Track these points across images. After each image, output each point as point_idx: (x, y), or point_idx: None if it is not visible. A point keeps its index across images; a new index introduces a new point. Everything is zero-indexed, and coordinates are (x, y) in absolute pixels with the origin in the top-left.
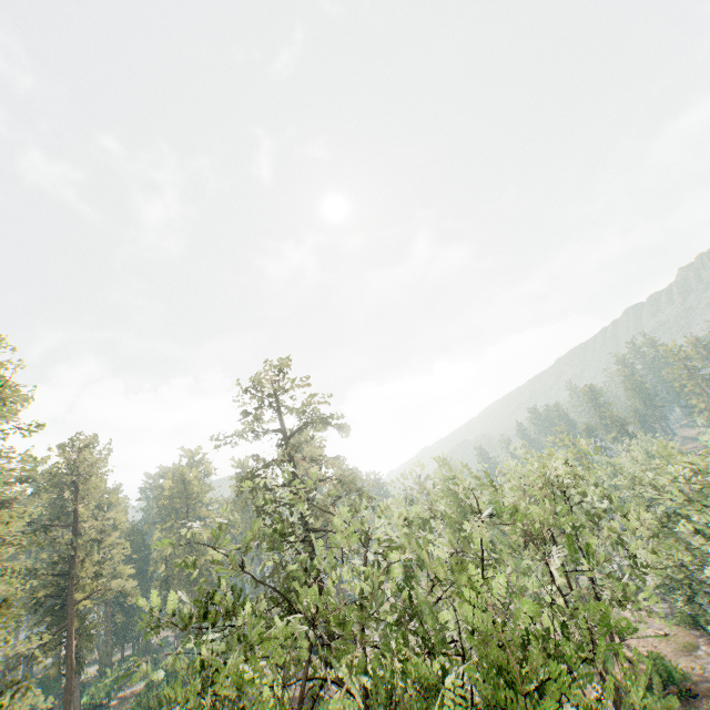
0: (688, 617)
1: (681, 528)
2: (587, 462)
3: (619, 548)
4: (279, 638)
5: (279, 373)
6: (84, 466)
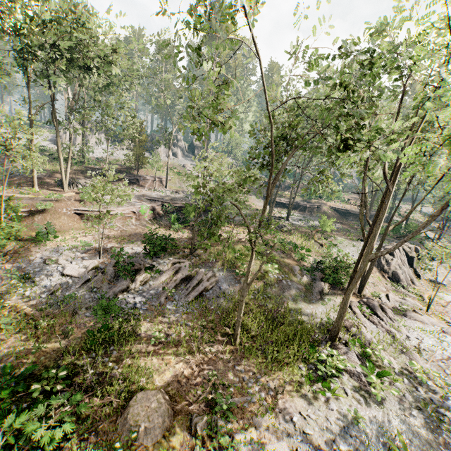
0: None
1: None
2: None
3: None
4: None
5: None
6: None
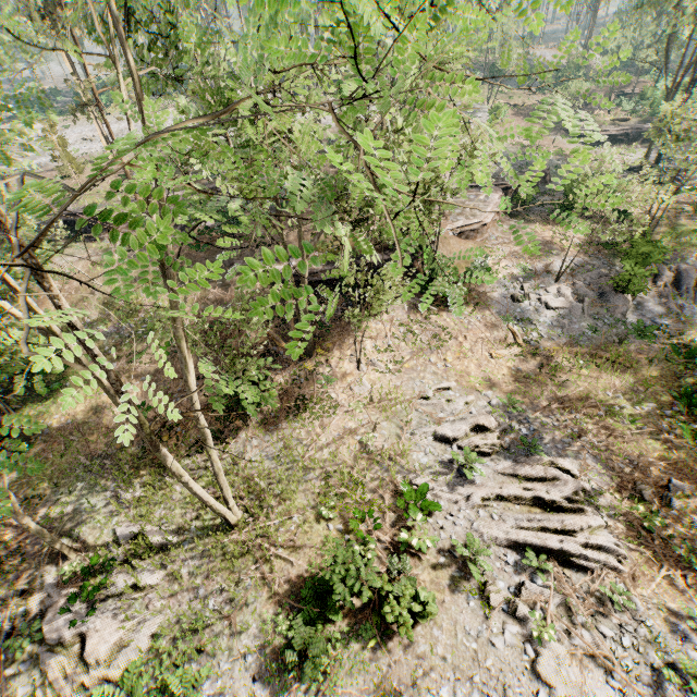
0: None
1: None
2: None
3: None
4: None
5: None
6: None
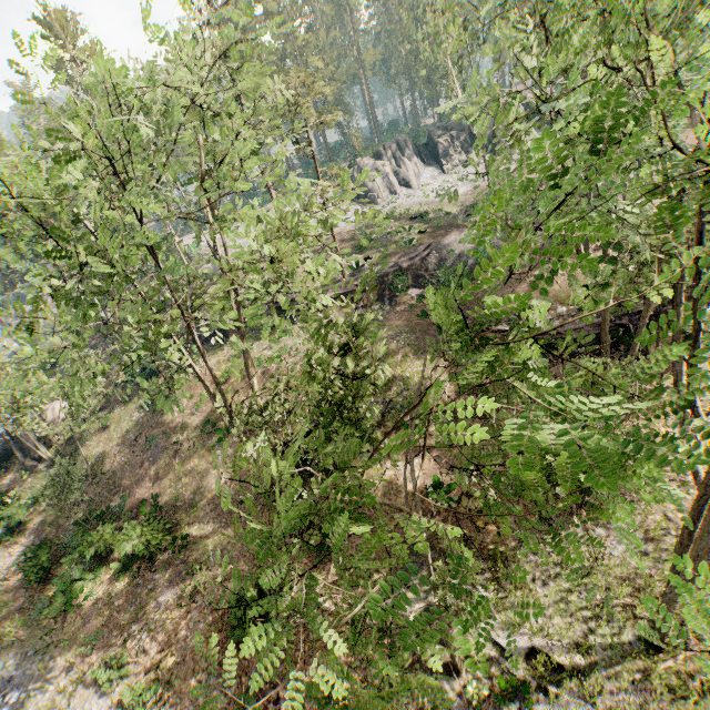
0: None
1: None
2: None
3: None
4: None
5: None
6: None
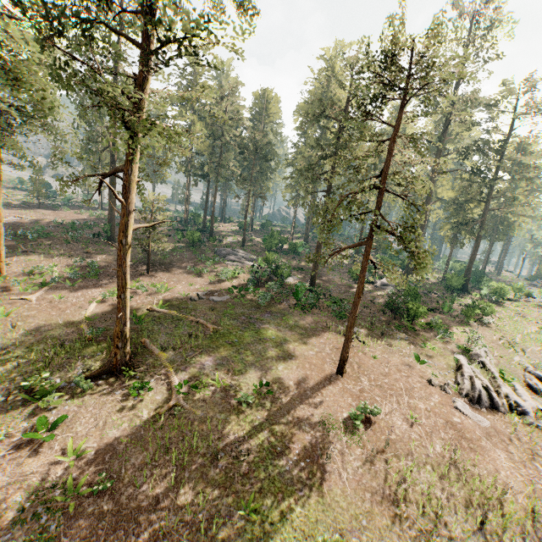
0: None
1: None
2: None
3: None
4: None
5: None
6: None
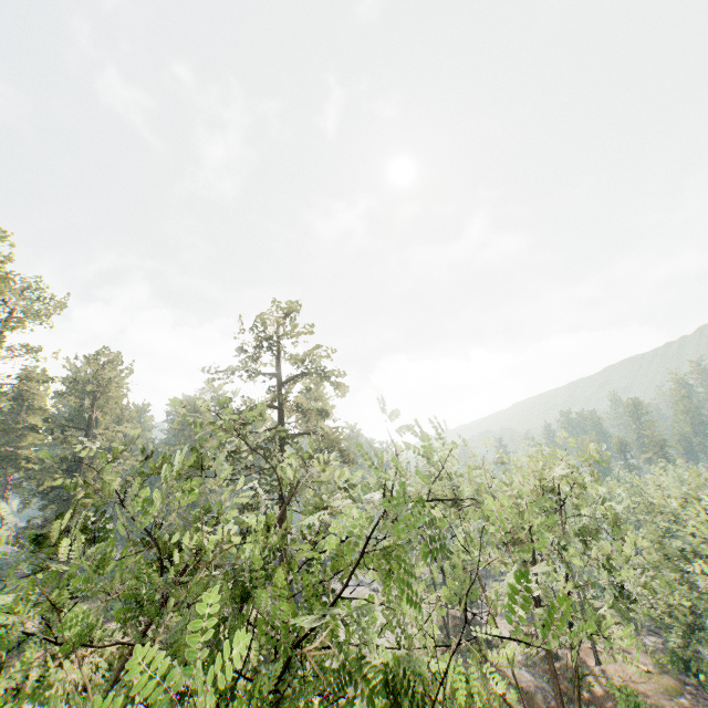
0: (680, 660)
1: (695, 570)
2: (599, 473)
3: (607, 576)
4: (153, 583)
5: (285, 317)
6: (100, 377)
